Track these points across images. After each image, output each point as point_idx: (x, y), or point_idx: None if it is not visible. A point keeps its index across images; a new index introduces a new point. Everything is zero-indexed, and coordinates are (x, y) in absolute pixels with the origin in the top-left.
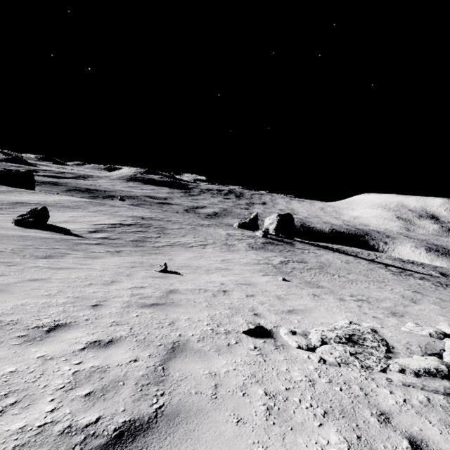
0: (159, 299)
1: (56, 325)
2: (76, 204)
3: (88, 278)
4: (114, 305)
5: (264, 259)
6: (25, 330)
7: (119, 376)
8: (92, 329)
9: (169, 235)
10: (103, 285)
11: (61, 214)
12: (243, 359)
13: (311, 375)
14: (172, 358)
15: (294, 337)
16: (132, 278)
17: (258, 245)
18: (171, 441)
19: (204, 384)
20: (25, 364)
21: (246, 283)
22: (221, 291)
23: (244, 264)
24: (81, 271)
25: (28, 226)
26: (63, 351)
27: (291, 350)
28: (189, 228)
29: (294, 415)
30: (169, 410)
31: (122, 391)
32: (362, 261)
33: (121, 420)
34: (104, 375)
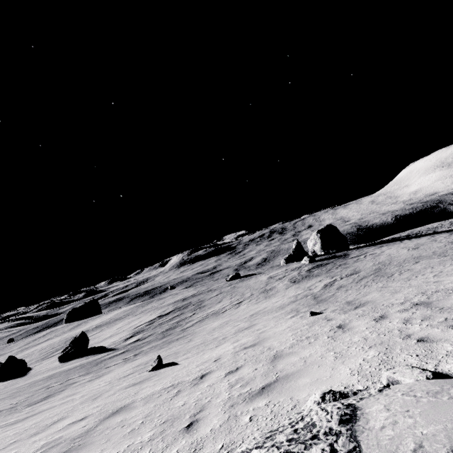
0: (68, 444)
1: None
2: (127, 313)
3: (28, 429)
4: None
5: (305, 290)
6: None
7: None
8: None
9: (205, 308)
10: (29, 437)
11: (109, 330)
12: None
13: None
14: None
15: None
16: (93, 402)
17: (301, 275)
18: None
19: None
20: None
21: (252, 344)
22: (198, 378)
23: (275, 310)
24: (46, 412)
25: (70, 358)
26: None
27: None
28: (228, 289)
29: None
30: None
31: None
32: (439, 237)
33: None
34: None
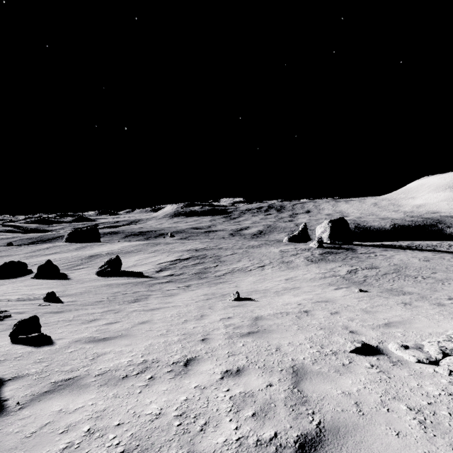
0: (251, 328)
1: (187, 360)
2: (137, 248)
3: (180, 315)
4: (218, 337)
5: (329, 271)
6: (168, 366)
7: (266, 399)
8: (216, 361)
9: (226, 263)
10: (196, 320)
11: (128, 260)
12: (367, 378)
13: (448, 388)
14: (300, 381)
15: (409, 351)
16: (215, 310)
17: (316, 257)
18: (347, 450)
19: (345, 403)
20: (190, 393)
21: (323, 300)
22: (303, 312)
23: (310, 280)
24: (170, 309)
25: (107, 275)
26: (208, 381)
27: (411, 365)
28: (241, 251)
29: (452, 428)
30: (328, 425)
31: (279, 412)
32: (445, 256)
33: (295, 435)
34: (254, 398)
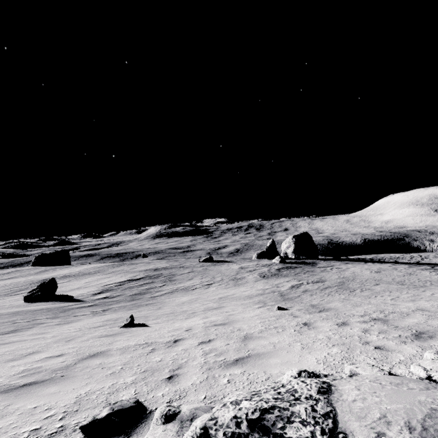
0: (50, 374)
1: None
2: (97, 270)
3: (2, 354)
4: None
5: (272, 286)
6: None
7: None
8: None
9: (175, 282)
10: (7, 361)
11: (78, 282)
12: None
13: None
14: None
15: (161, 429)
16: (67, 344)
17: (271, 272)
18: None
19: None
20: None
21: (222, 323)
22: (172, 341)
23: (244, 298)
24: (18, 344)
25: (36, 300)
26: None
27: None
28: (200, 269)
29: None
30: None
31: None
32: (400, 267)
33: None
34: None
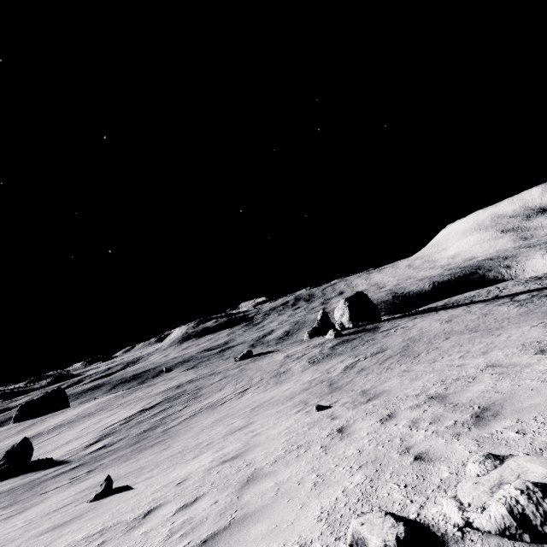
0: None
1: None
2: (101, 406)
3: None
4: None
5: (322, 374)
6: None
7: None
8: None
9: (201, 398)
10: None
11: (70, 432)
12: None
13: None
14: None
15: None
16: None
17: (323, 353)
18: None
19: None
20: None
21: (234, 456)
22: (141, 516)
23: (283, 401)
24: None
25: (1, 478)
26: None
27: None
28: (235, 372)
29: None
30: None
31: None
32: (475, 307)
33: None
34: None
